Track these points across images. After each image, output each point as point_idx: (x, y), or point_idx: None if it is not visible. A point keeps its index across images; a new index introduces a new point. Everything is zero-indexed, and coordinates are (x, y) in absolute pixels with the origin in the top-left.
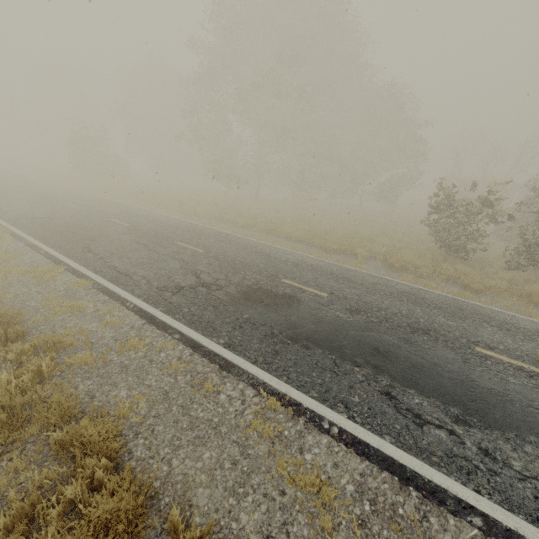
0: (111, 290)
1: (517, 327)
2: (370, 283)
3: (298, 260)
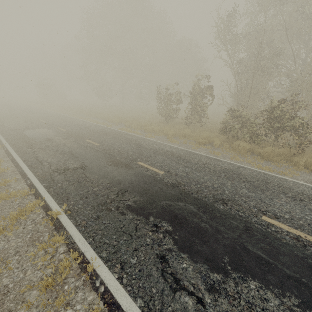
0: None
1: (125, 137)
2: (95, 128)
3: (82, 124)
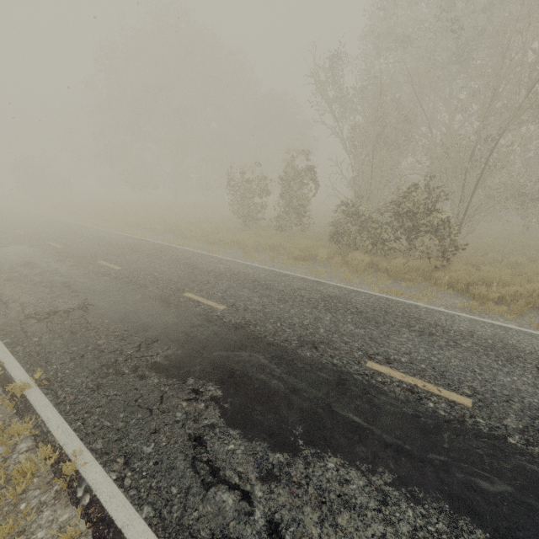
0: None
1: (170, 254)
2: (119, 242)
3: (95, 234)
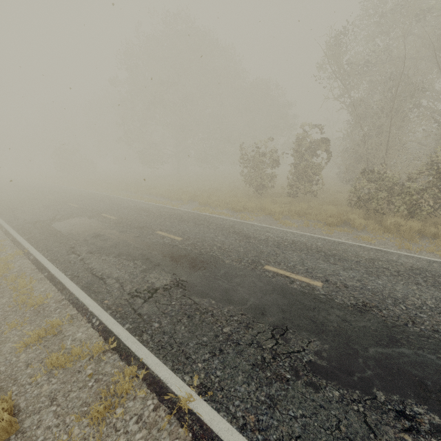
0: (2, 225)
1: (212, 223)
2: (159, 212)
3: (134, 205)
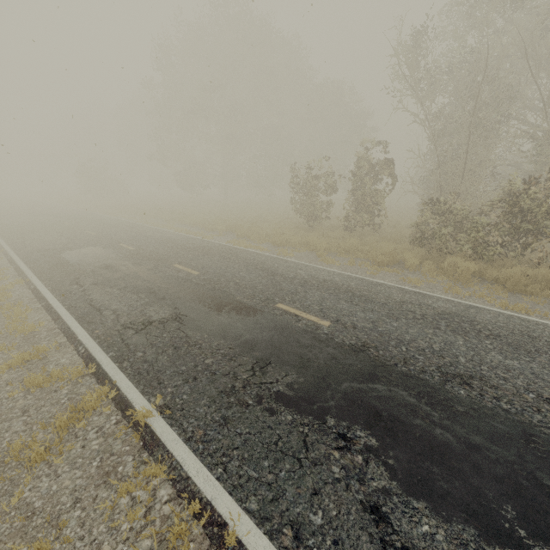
0: (8, 253)
1: (241, 258)
2: (186, 243)
3: (160, 235)
